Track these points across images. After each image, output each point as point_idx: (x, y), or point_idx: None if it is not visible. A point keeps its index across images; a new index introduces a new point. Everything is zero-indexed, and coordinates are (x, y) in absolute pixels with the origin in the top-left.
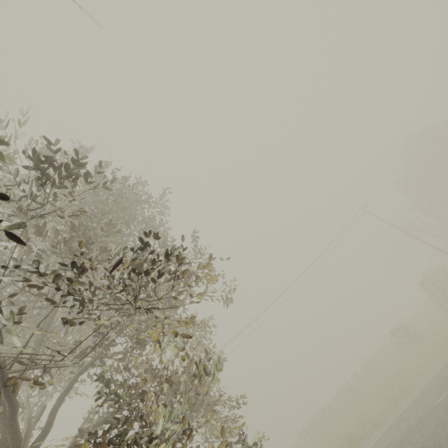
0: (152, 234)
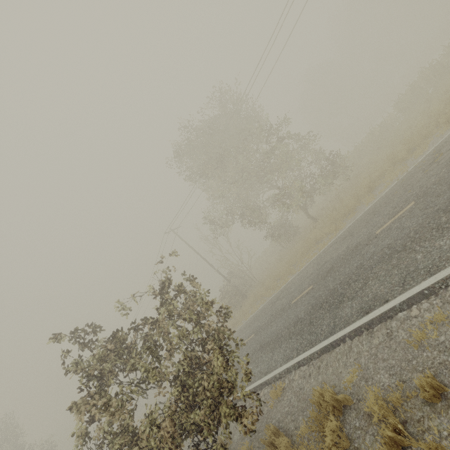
0: None
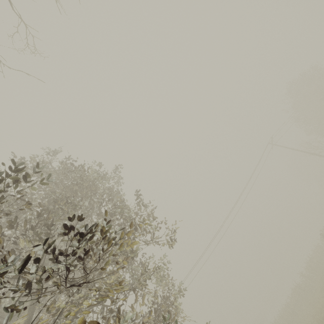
0: (110, 201)
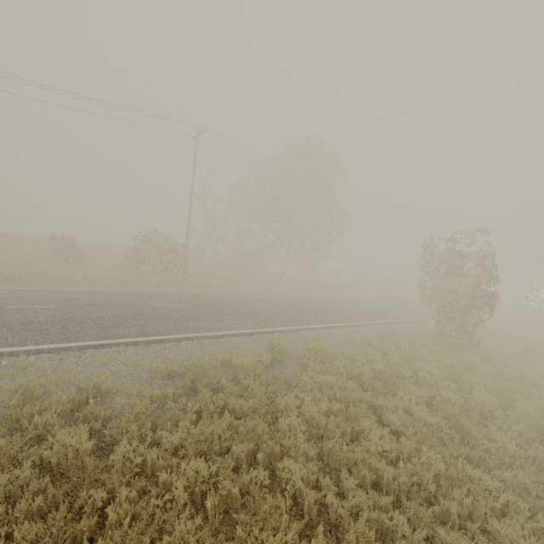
0: None
